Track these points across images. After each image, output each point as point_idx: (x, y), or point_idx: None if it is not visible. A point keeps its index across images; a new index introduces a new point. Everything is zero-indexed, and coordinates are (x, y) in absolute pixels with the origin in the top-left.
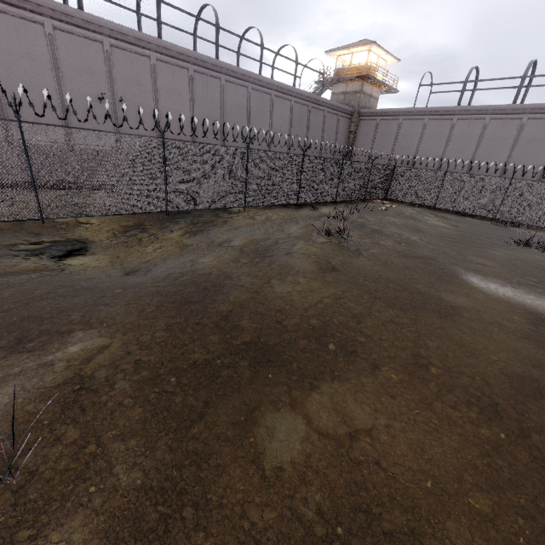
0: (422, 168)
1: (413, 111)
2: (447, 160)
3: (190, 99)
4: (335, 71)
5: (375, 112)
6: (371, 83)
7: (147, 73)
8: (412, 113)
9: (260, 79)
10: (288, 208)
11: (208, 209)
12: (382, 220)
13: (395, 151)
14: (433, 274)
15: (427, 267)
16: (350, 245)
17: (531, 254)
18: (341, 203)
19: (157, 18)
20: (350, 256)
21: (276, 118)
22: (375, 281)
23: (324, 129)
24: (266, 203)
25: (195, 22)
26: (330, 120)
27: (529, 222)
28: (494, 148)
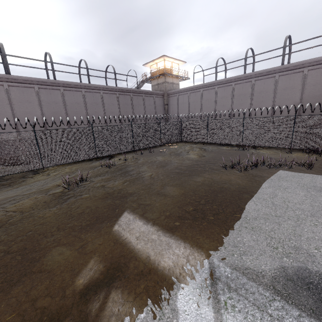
0: (206, 118)
1: (193, 87)
2: (218, 112)
3: (38, 104)
4: (148, 73)
5: (175, 92)
6: (170, 76)
7: (3, 94)
8: (193, 89)
9: (89, 86)
10: (89, 161)
11: (21, 173)
12: (148, 161)
13: (190, 111)
14: (93, 219)
15: (102, 210)
16: (71, 193)
17: (230, 175)
18: (140, 151)
19: (5, 64)
20: (45, 208)
21: (107, 105)
22: (9, 241)
23: (145, 106)
24: (66, 162)
25: (45, 62)
26: (148, 100)
27: (262, 144)
28: (241, 100)
